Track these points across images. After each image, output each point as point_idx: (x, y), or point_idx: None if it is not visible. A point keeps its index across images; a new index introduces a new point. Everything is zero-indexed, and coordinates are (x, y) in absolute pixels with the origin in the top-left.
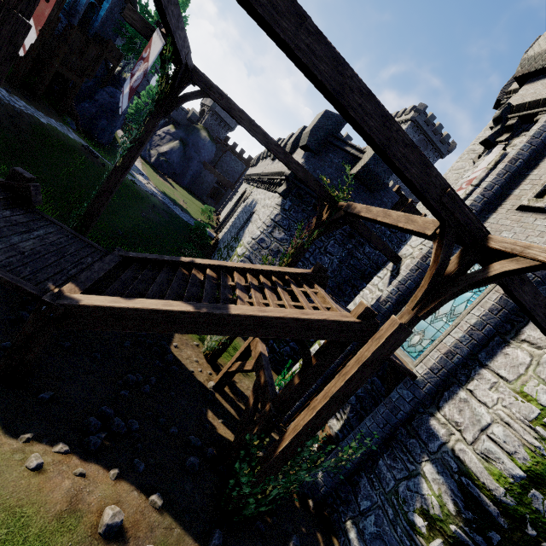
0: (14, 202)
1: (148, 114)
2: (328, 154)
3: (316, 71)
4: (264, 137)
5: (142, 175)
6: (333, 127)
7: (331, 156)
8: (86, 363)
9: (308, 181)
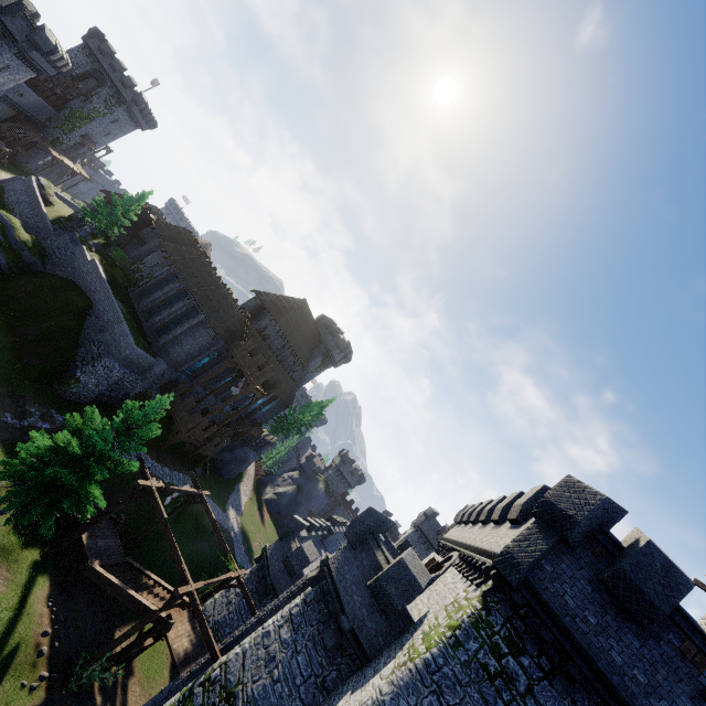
0: (112, 526)
1: (179, 505)
2: (285, 543)
3: (162, 526)
4: (215, 526)
5: (237, 510)
6: (294, 526)
7: (286, 544)
8: (80, 602)
9: (226, 554)
